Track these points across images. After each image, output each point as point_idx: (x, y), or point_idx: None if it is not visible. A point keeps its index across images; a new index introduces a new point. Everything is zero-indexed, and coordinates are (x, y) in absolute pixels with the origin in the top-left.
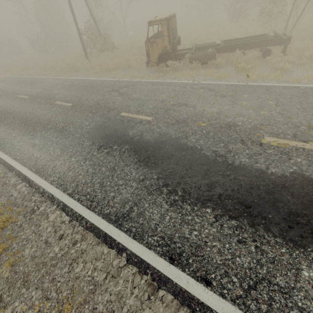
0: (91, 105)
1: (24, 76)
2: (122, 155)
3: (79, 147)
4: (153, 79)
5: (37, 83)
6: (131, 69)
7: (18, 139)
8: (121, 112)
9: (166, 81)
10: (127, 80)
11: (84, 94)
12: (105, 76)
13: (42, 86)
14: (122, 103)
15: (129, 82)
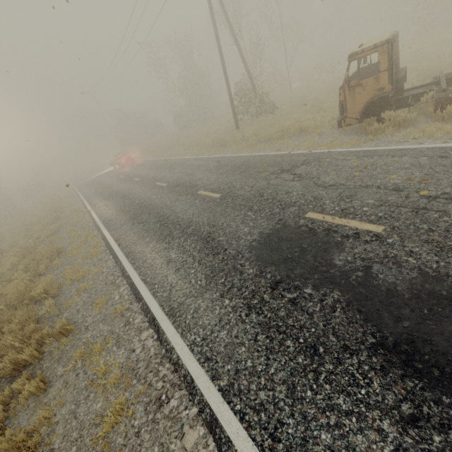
0: (249, 197)
1: (164, 158)
2: (330, 317)
3: (236, 277)
4: (355, 147)
5: (178, 166)
6: (305, 134)
7: (151, 247)
8: (305, 211)
9: (386, 149)
10: (304, 152)
11: (237, 178)
12: (265, 148)
13: (183, 170)
14: (304, 193)
15: (308, 156)
